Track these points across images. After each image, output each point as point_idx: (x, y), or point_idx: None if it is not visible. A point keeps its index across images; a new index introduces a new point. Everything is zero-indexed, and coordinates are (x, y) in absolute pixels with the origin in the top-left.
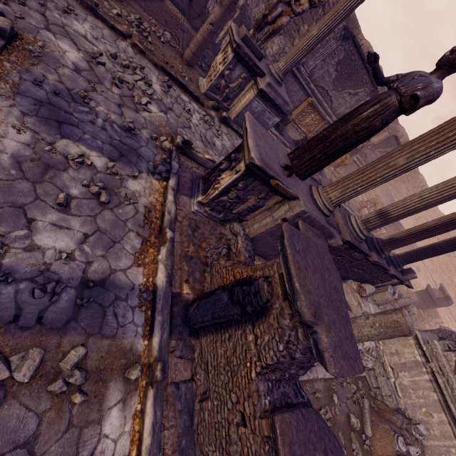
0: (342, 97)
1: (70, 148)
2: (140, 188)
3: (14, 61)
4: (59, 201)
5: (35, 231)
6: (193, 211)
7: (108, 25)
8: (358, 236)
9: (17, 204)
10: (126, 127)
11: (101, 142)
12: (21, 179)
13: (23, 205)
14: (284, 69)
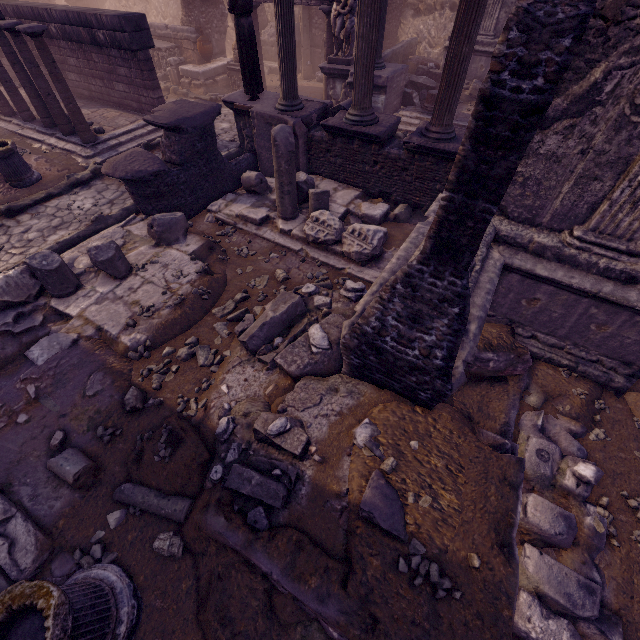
0: None
1: None
2: None
3: None
4: None
5: None
6: None
7: None
8: (347, 121)
9: None
10: (230, 140)
11: None
12: None
13: None
14: None
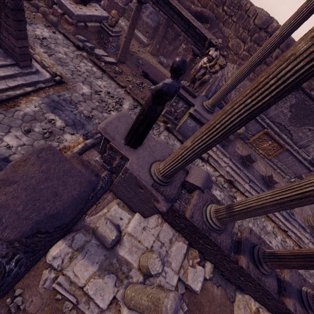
0: (302, 131)
1: (51, 116)
2: (70, 139)
3: (56, 89)
4: (25, 129)
5: (7, 135)
6: (95, 159)
7: (117, 83)
8: (207, 222)
9: (10, 126)
10: (88, 116)
11: (69, 118)
12: (21, 119)
13: (12, 127)
14: (212, 103)
